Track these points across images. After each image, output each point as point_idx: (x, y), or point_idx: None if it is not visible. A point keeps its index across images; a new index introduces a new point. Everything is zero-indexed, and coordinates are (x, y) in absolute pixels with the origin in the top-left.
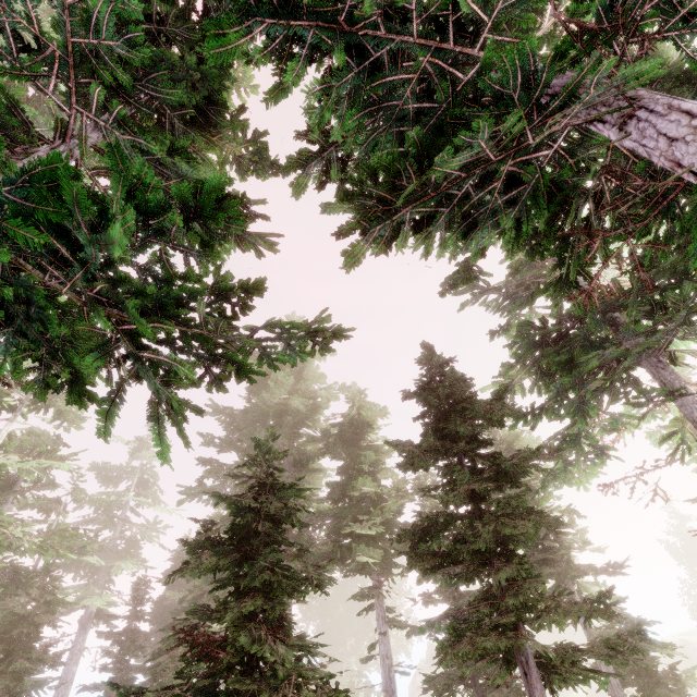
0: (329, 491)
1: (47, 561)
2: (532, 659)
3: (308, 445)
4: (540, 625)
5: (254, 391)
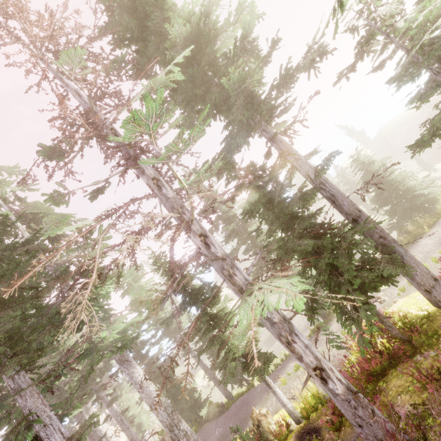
0: None
1: None
2: None
3: None
4: None
5: None
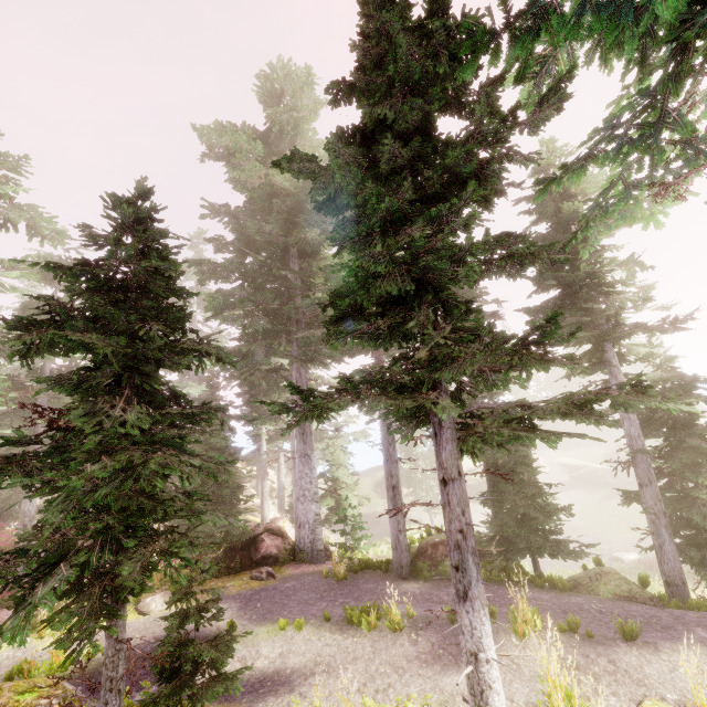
0: (324, 277)
1: (64, 361)
2: (447, 420)
3: (308, 233)
4: (492, 384)
5: (238, 177)
